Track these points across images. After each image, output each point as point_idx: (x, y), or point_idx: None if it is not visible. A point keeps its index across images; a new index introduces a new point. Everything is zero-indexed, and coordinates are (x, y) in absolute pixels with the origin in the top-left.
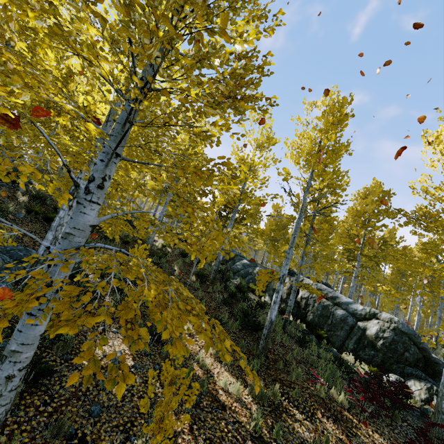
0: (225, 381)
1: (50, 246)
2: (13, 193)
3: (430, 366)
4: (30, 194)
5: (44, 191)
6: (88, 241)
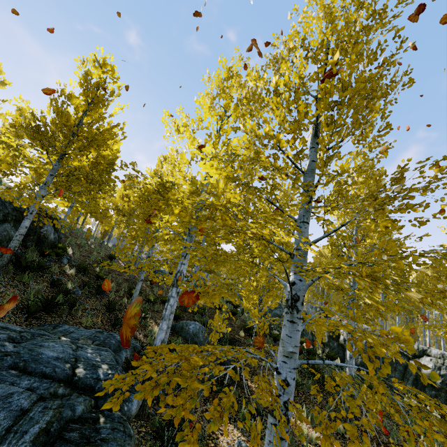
0: None
1: (277, 366)
2: (61, 268)
3: None
4: (75, 265)
5: (78, 257)
6: (142, 310)
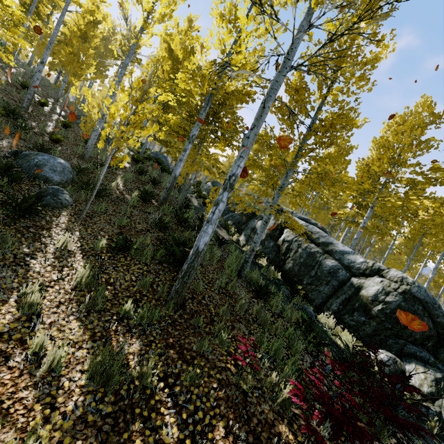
0: (41, 340)
1: None
2: None
3: (443, 348)
4: None
5: None
6: None
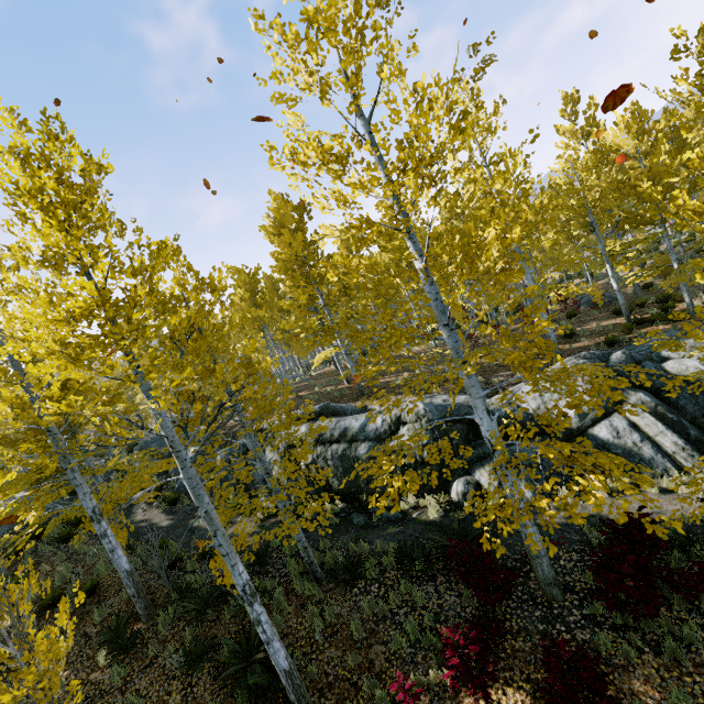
0: None
1: None
2: None
3: (479, 428)
4: None
5: None
6: None
